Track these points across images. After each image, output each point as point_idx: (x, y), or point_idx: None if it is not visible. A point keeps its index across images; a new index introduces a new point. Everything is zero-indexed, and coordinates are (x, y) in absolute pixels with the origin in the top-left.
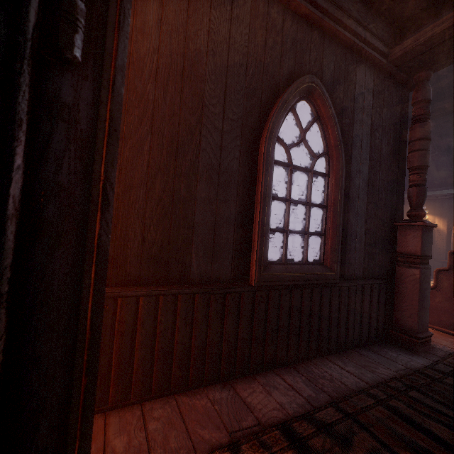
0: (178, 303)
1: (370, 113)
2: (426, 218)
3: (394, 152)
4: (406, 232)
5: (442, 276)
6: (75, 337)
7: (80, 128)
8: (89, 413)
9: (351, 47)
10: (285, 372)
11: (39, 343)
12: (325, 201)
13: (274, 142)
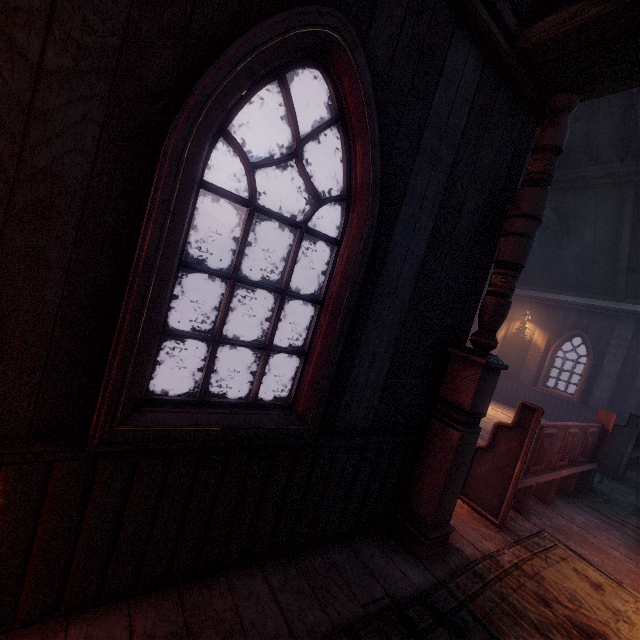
0: None
1: (456, 143)
2: (525, 327)
3: (482, 228)
4: (459, 367)
5: (501, 434)
6: None
7: None
8: None
9: None
10: (147, 609)
11: None
12: (322, 292)
13: (203, 139)
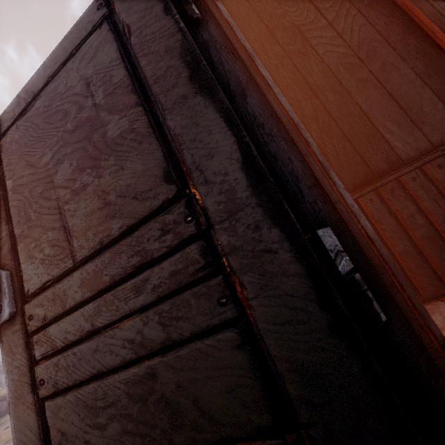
0: (405, 186)
1: None
2: None
3: None
4: None
5: None
6: (287, 133)
7: (219, 42)
8: (330, 172)
9: None
10: None
11: (269, 146)
12: None
13: None
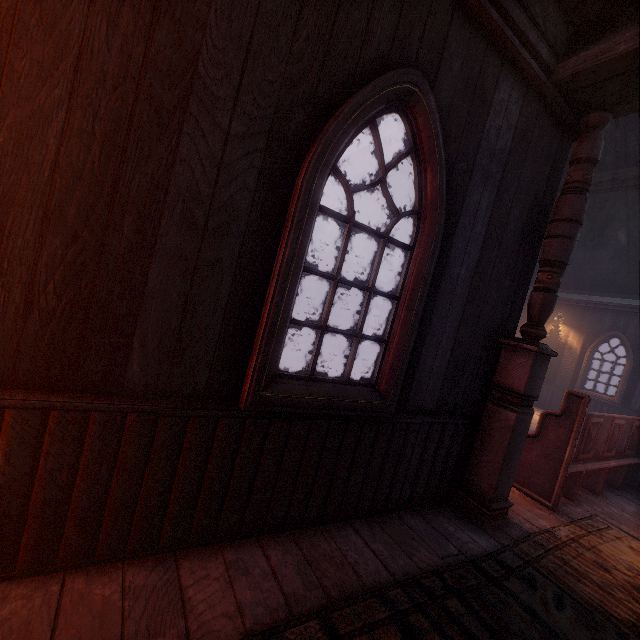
0: (89, 426)
1: (503, 161)
2: (559, 329)
3: (526, 232)
4: (512, 356)
5: (549, 422)
6: None
7: None
8: None
9: (497, 39)
10: (274, 544)
11: None
12: (398, 290)
13: (324, 174)
